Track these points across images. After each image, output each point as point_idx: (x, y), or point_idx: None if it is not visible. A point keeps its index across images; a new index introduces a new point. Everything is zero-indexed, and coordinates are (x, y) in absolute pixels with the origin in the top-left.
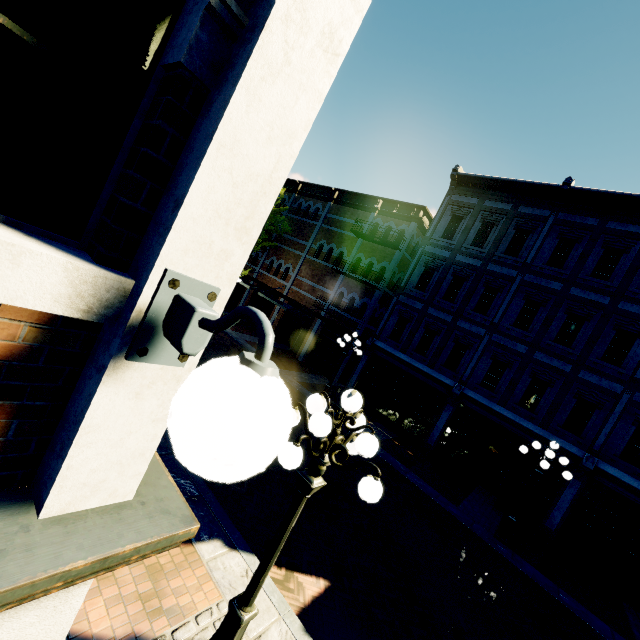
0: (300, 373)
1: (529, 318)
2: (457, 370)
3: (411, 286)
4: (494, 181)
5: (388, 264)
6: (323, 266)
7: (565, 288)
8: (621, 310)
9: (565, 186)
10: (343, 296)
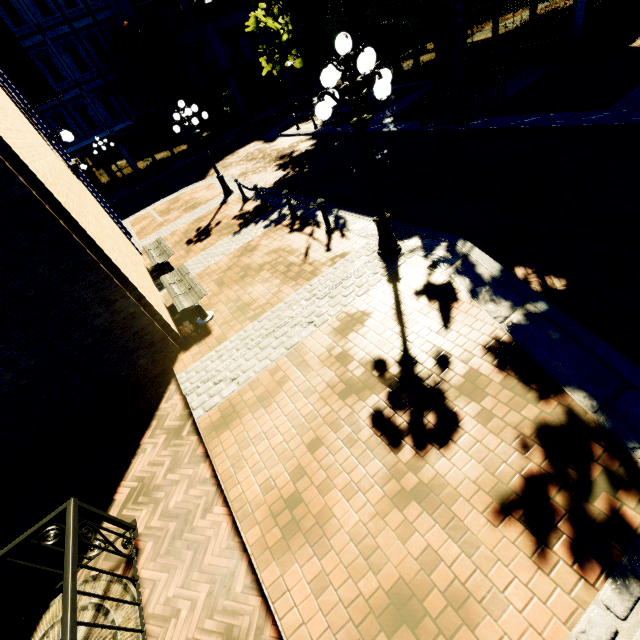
0: None
1: None
2: None
3: None
4: None
5: None
6: None
7: None
8: (28, 48)
9: None
10: None
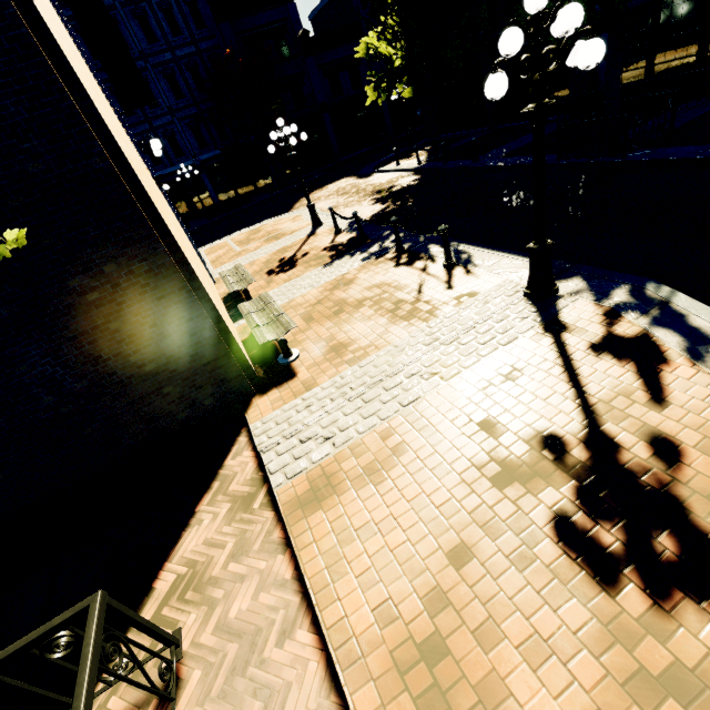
0: None
1: None
2: None
3: None
4: None
5: None
6: None
7: None
8: None
9: None
10: None
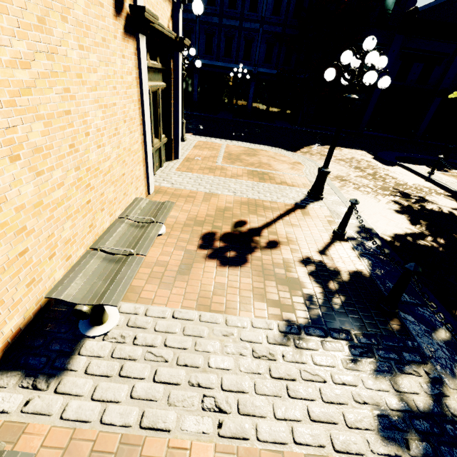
0: None
1: None
2: None
3: None
4: None
5: None
6: None
7: None
8: None
9: None
10: None
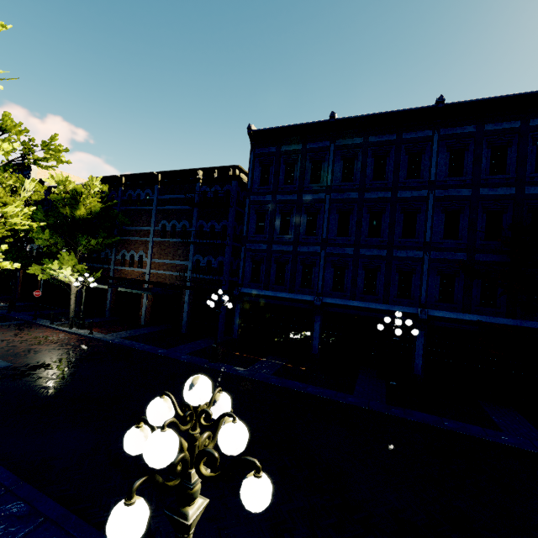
0: (187, 344)
1: (346, 226)
2: (312, 286)
3: (252, 233)
4: (282, 129)
5: (227, 222)
6: (172, 243)
7: (360, 195)
8: (401, 198)
9: (332, 119)
10: (200, 262)
